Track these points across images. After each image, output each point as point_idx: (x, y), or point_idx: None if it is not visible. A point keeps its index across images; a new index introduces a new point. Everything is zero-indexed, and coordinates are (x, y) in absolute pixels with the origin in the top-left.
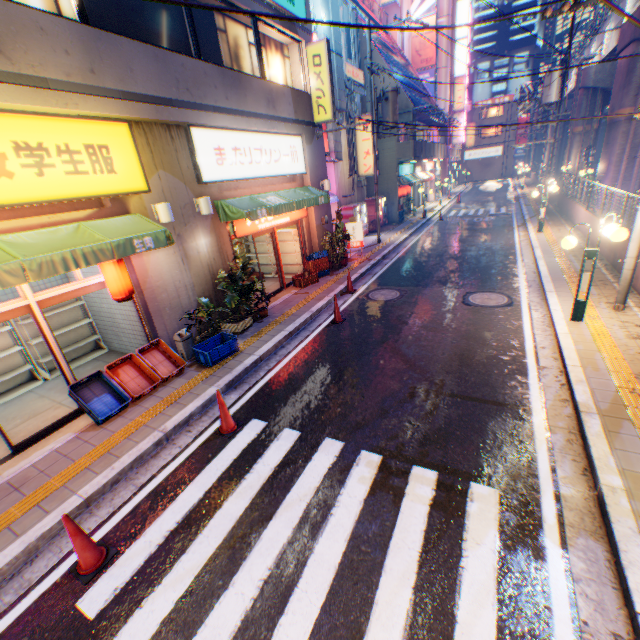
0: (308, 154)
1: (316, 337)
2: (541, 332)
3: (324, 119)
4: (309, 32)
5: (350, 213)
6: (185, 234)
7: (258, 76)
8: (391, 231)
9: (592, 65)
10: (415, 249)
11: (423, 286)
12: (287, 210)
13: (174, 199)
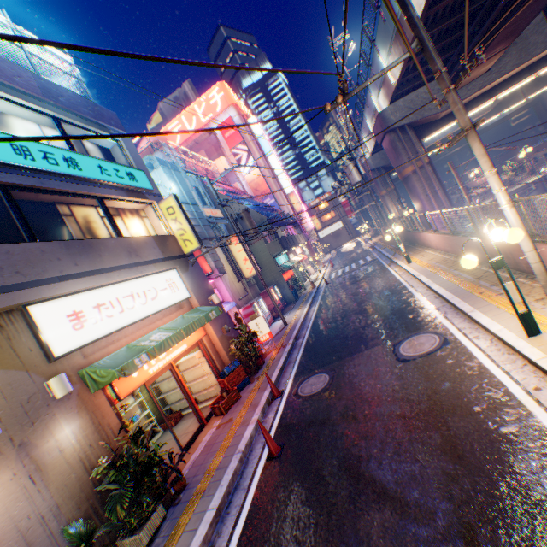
0: (187, 279)
1: (255, 498)
2: (511, 364)
3: (192, 248)
4: (159, 195)
5: (250, 310)
6: (33, 436)
7: (117, 237)
8: (292, 309)
9: (367, 158)
10: (320, 317)
11: (347, 355)
12: (175, 341)
13: (8, 397)
